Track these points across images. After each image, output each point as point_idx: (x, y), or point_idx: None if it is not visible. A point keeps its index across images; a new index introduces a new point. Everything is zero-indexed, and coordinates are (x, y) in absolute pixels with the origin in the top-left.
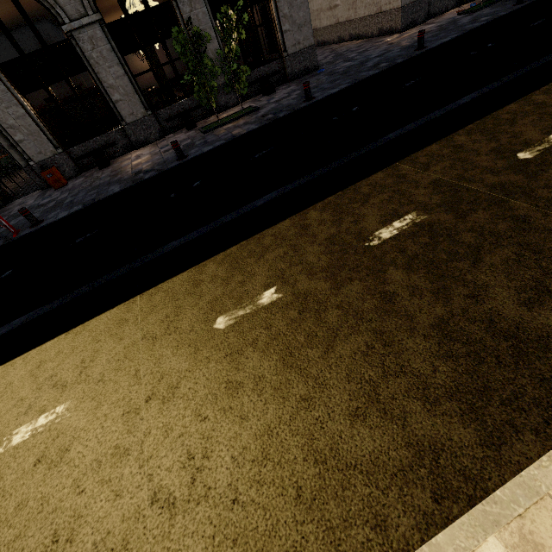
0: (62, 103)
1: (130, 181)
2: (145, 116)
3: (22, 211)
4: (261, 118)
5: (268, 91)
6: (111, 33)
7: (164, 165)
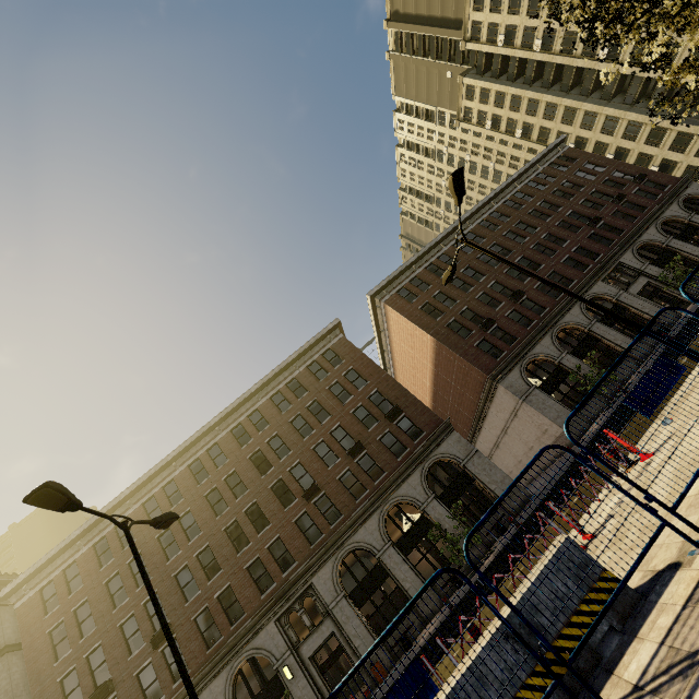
0: (375, 617)
1: (424, 641)
2: (427, 591)
3: (366, 691)
4: (494, 554)
5: (502, 531)
6: (398, 547)
7: (442, 619)
